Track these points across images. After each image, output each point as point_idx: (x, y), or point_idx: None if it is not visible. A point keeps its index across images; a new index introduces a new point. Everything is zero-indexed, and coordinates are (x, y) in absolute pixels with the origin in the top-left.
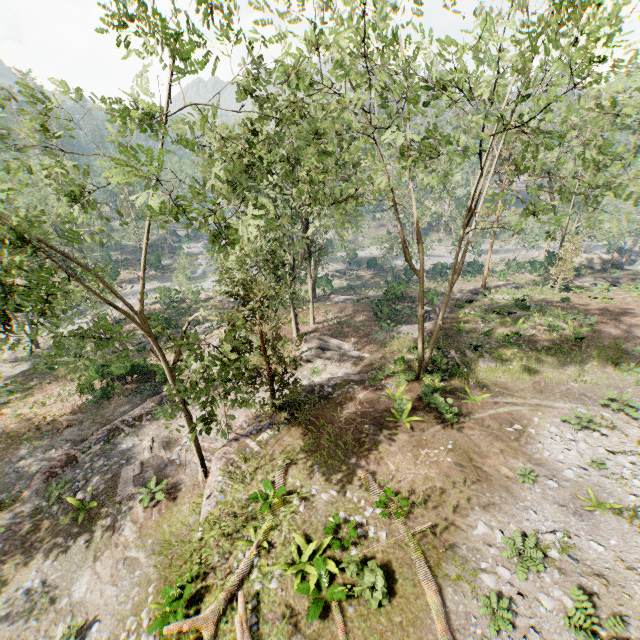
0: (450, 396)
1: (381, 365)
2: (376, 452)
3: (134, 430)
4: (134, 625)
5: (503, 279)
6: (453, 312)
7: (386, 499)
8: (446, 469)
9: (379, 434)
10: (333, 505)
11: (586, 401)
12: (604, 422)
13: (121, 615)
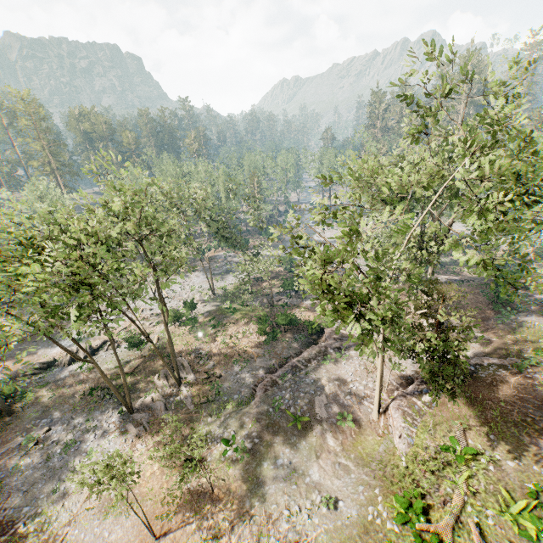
0: None
1: (515, 352)
2: None
3: (310, 370)
4: (375, 512)
5: None
6: None
7: None
8: None
9: None
10: (522, 473)
11: None
12: None
13: (359, 502)
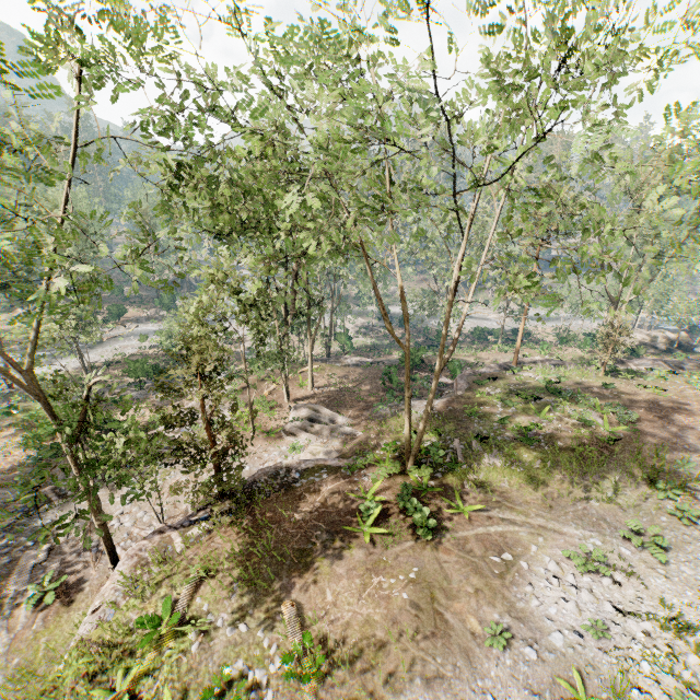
0: (435, 501)
1: (370, 449)
2: (317, 572)
3: (62, 502)
4: None
5: (545, 353)
6: (471, 390)
7: (300, 650)
8: (397, 610)
9: (330, 546)
10: (235, 647)
11: (604, 529)
12: (622, 563)
13: None
